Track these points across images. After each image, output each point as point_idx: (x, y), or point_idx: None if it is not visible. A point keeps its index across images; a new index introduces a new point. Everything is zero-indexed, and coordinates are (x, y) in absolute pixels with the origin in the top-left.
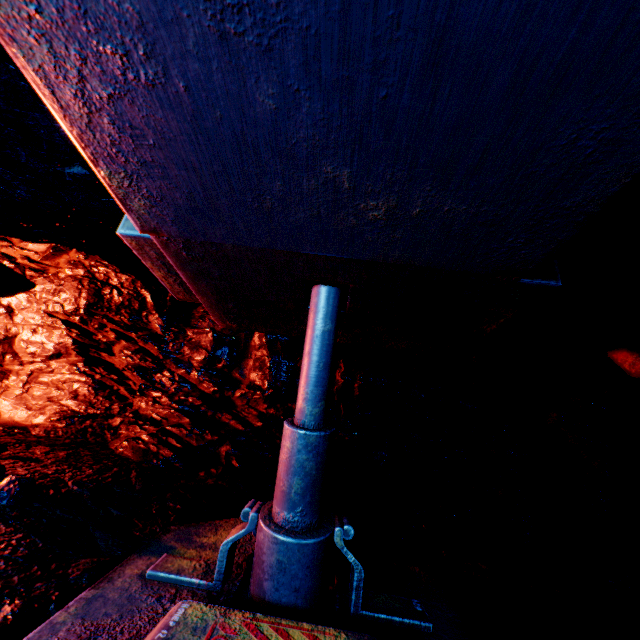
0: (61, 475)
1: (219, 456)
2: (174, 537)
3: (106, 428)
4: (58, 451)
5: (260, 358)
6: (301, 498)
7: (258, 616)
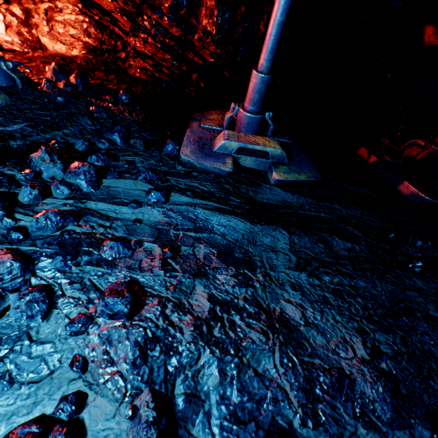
0: (131, 90)
1: (192, 81)
2: (198, 117)
3: (118, 60)
4: (109, 76)
5: (210, 7)
6: (257, 102)
7: (247, 134)
